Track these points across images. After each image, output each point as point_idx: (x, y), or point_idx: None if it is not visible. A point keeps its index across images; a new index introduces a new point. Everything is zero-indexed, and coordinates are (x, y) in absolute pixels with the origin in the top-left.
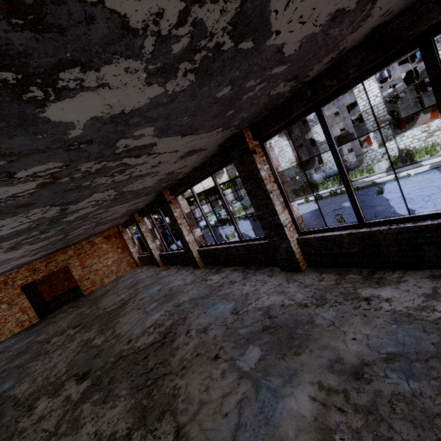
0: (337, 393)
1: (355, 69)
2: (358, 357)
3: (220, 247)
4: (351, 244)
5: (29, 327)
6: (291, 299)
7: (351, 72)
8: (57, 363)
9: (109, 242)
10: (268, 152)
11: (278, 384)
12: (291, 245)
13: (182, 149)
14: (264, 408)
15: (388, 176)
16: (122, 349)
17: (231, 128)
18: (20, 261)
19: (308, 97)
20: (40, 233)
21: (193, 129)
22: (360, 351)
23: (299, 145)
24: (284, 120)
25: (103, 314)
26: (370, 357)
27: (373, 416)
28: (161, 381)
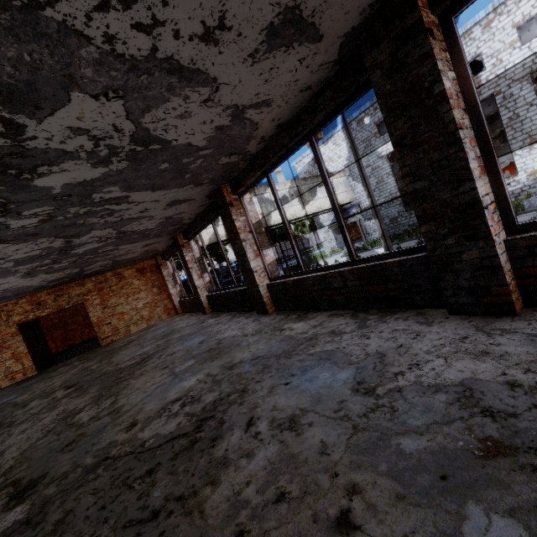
0: None
1: None
2: None
3: (308, 276)
4: None
5: (20, 381)
6: (531, 370)
7: None
8: (9, 447)
9: (142, 278)
10: (459, 40)
11: None
12: (495, 252)
13: None
14: None
15: None
16: (114, 439)
17: None
18: (9, 283)
19: None
20: (1, 211)
21: None
22: None
23: None
24: None
25: (111, 372)
26: None
27: None
28: None
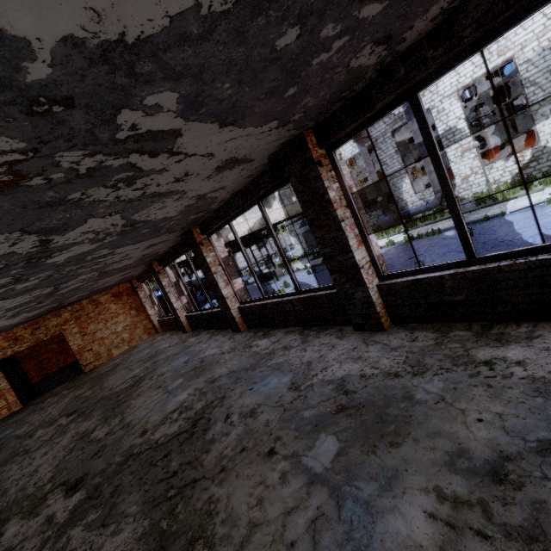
0: (471, 505)
1: (473, 28)
2: (493, 448)
3: (268, 302)
4: (456, 288)
5: (7, 417)
6: (373, 367)
7: (466, 33)
8: (40, 466)
9: (119, 302)
10: (338, 165)
11: (371, 493)
12: (369, 294)
13: (220, 154)
14: (354, 532)
15: (476, 215)
16: (133, 443)
17: (289, 126)
18: None
19: (400, 78)
20: (14, 282)
21: (237, 113)
22: (493, 439)
23: (363, 179)
24: (364, 115)
25: (108, 396)
26: (512, 448)
27: (539, 545)
28: (189, 490)
